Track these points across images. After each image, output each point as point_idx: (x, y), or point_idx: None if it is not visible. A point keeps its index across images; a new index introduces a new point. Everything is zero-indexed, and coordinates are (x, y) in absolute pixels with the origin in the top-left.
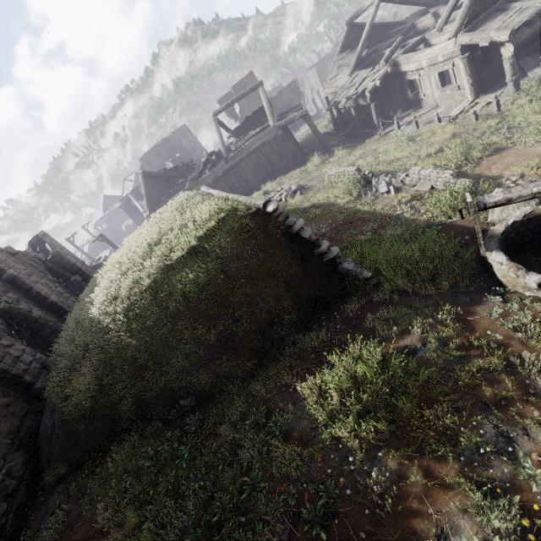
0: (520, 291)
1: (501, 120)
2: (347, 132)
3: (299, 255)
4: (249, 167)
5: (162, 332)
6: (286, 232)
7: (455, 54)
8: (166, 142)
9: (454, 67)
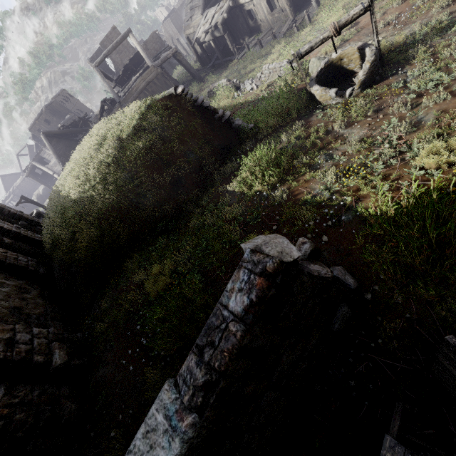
0: (330, 103)
1: (312, 27)
2: (212, 63)
3: (207, 121)
4: None
5: (133, 186)
6: (194, 106)
7: None
8: (51, 108)
9: None
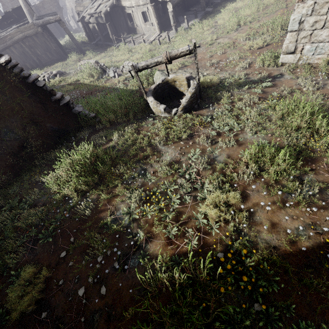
0: (160, 115)
1: (170, 45)
2: (96, 42)
3: (39, 100)
4: (16, 55)
5: None
6: (24, 81)
7: (147, 2)
8: None
9: (148, 10)
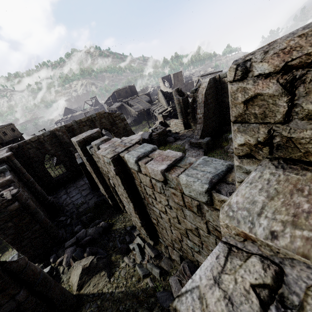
0: None
1: None
2: None
3: None
4: None
5: None
6: None
7: None
8: (130, 88)
9: None
